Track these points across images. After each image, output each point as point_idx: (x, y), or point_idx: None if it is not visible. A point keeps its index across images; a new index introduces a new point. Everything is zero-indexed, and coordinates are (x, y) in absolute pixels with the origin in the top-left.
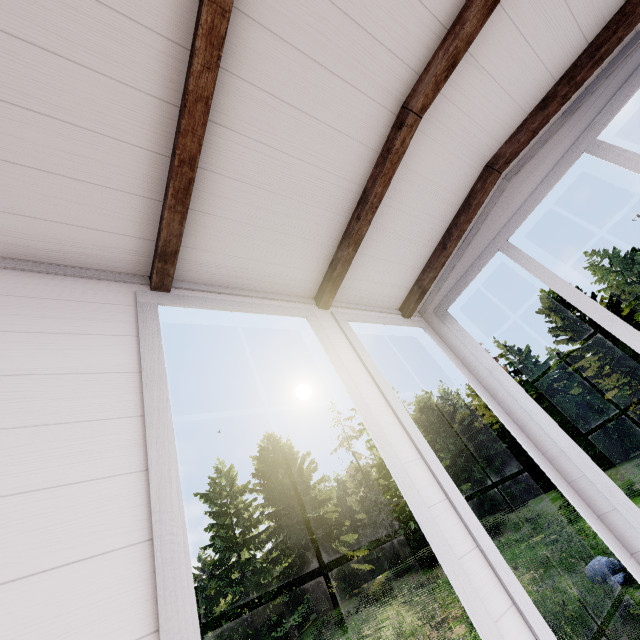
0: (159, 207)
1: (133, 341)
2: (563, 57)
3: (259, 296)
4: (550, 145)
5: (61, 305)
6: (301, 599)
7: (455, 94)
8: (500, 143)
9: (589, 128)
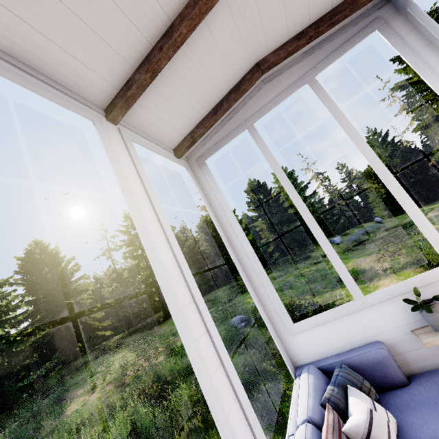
0: None
1: None
2: (319, 7)
3: (42, 79)
4: (292, 70)
5: None
6: (50, 357)
7: None
8: (269, 51)
9: (313, 69)
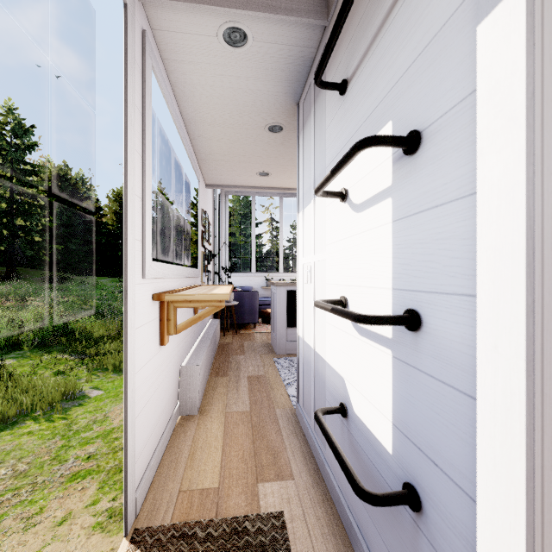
0: None
1: None
2: None
3: None
4: None
5: None
6: None
7: None
8: None
9: (284, 194)
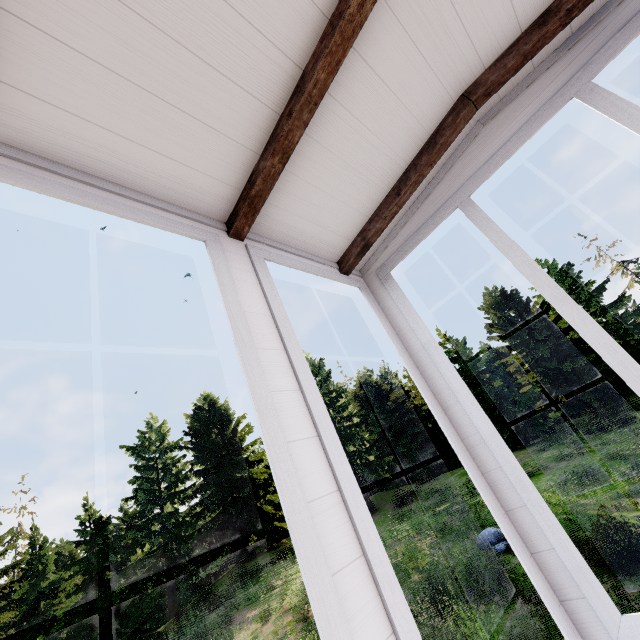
0: None
1: None
2: None
3: (137, 198)
4: (537, 85)
5: None
6: (220, 551)
7: None
8: (483, 66)
9: (585, 67)
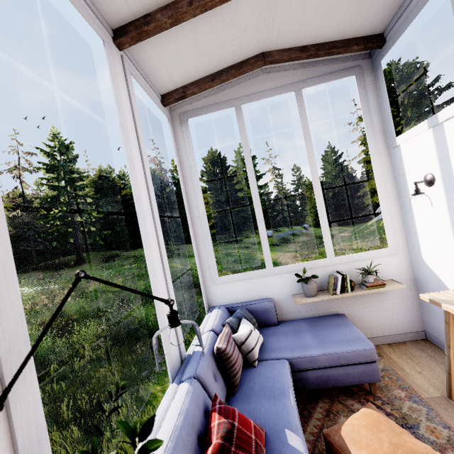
0: None
1: None
2: (325, 35)
3: None
4: (288, 73)
5: None
6: None
7: None
8: (277, 48)
9: (303, 82)
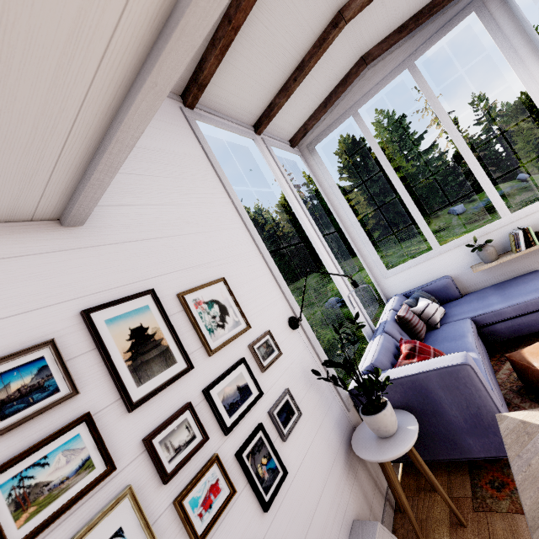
0: (203, 50)
1: (197, 142)
2: (419, 4)
3: (230, 120)
4: (394, 55)
5: (158, 112)
6: None
7: (365, 11)
8: (373, 45)
9: (414, 54)
